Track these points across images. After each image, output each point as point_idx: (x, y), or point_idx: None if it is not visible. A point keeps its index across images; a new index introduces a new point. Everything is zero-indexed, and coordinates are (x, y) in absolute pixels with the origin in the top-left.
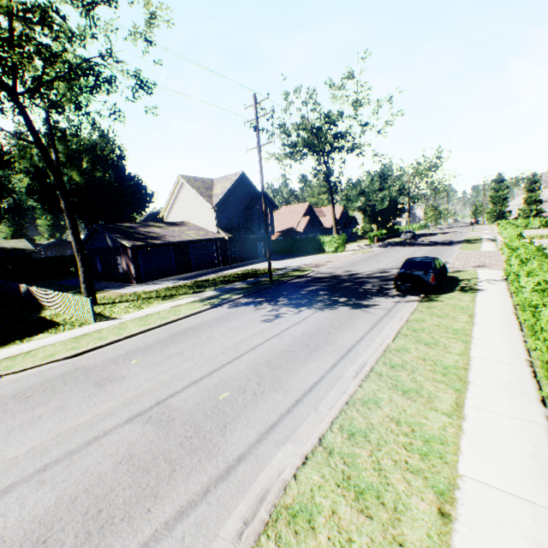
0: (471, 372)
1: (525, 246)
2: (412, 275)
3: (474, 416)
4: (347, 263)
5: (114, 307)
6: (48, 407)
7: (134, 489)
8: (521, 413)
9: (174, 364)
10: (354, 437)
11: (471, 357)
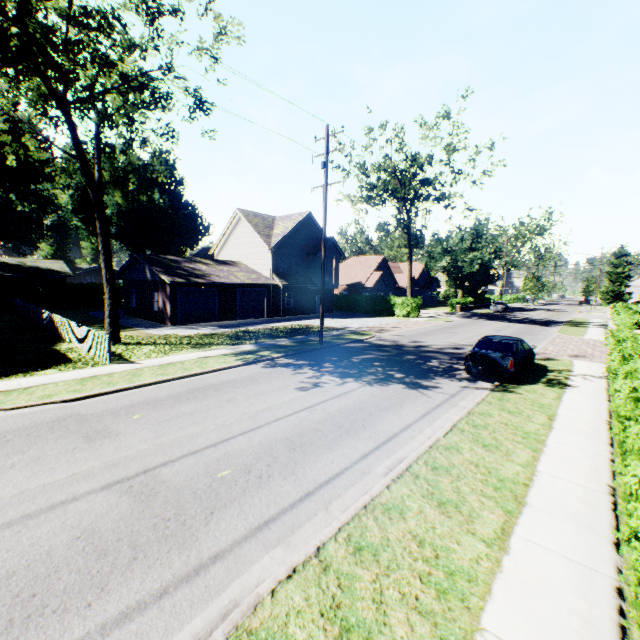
0: (532, 490)
1: (635, 338)
2: (486, 356)
3: (521, 550)
4: (417, 331)
5: (137, 349)
6: (24, 456)
7: (82, 574)
8: (583, 556)
9: (179, 426)
10: (360, 552)
11: (537, 471)
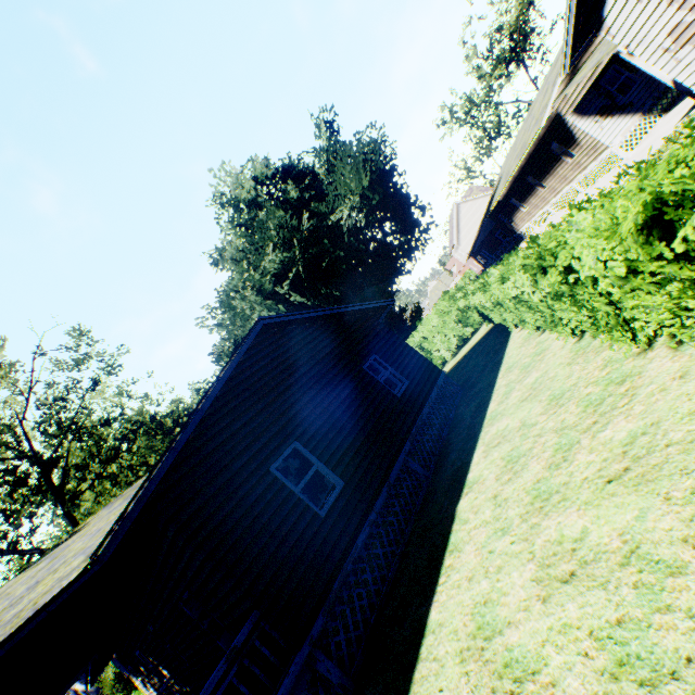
0: None
1: None
2: None
3: None
4: None
5: None
6: None
7: None
8: None
9: None
10: None
11: None
